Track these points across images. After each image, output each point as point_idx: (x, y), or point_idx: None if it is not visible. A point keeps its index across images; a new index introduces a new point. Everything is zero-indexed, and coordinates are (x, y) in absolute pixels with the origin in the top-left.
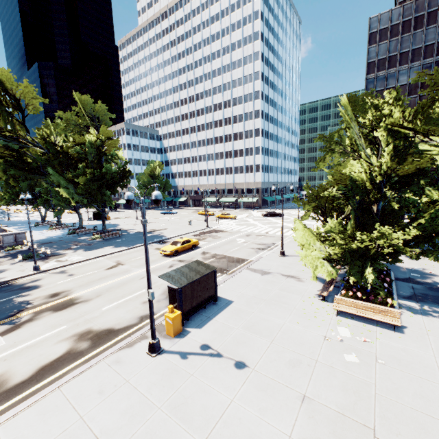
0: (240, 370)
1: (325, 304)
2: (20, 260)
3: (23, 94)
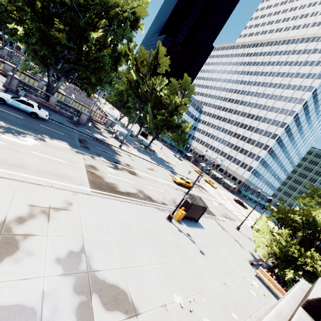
0: (201, 254)
1: (251, 267)
2: (113, 137)
3: (162, 62)
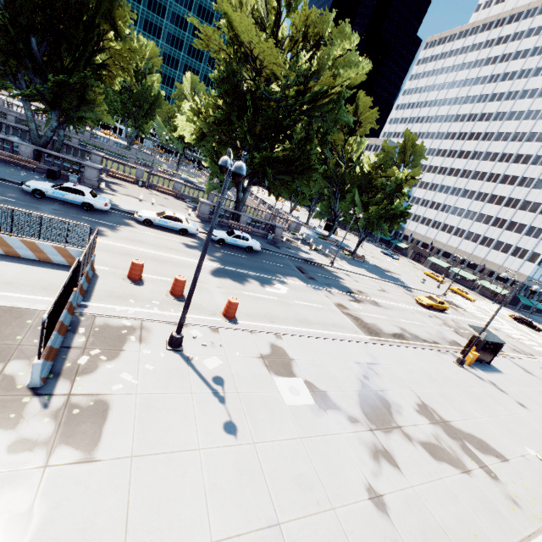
0: (522, 406)
1: None
2: (313, 249)
3: (364, 119)
